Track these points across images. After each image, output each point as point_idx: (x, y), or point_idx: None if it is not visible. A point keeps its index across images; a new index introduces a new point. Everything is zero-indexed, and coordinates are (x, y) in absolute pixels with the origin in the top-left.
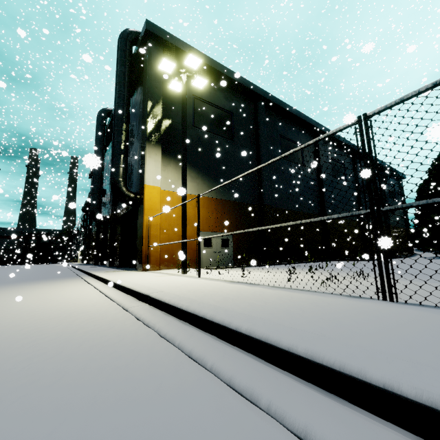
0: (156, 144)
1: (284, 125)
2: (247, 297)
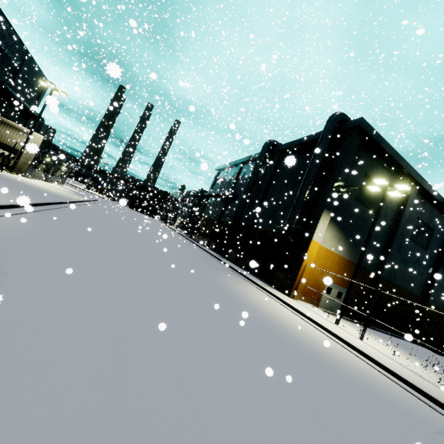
0: (329, 211)
1: (425, 209)
2: (439, 393)
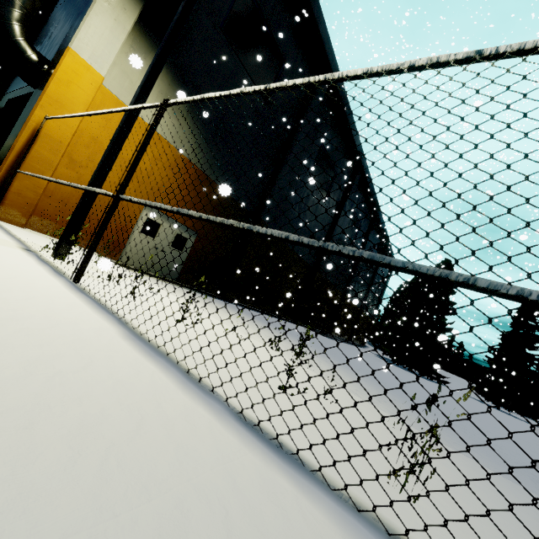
0: None
1: (332, 135)
2: None
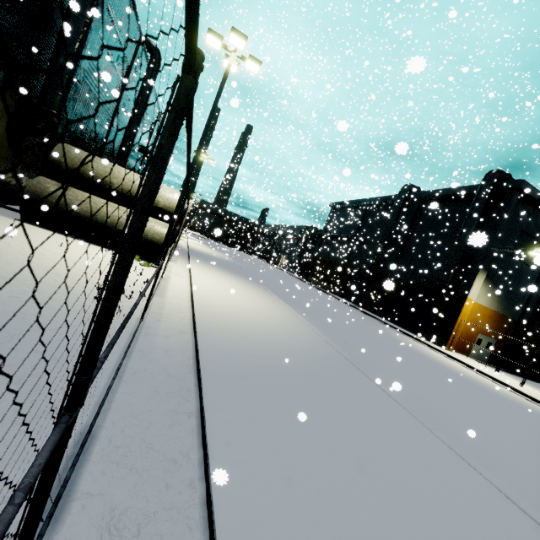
0: (485, 271)
1: None
2: None
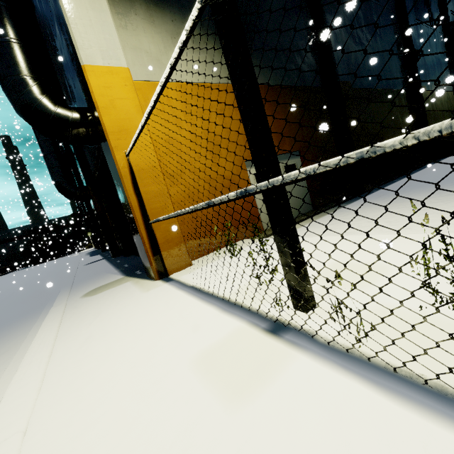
0: None
1: None
2: None
